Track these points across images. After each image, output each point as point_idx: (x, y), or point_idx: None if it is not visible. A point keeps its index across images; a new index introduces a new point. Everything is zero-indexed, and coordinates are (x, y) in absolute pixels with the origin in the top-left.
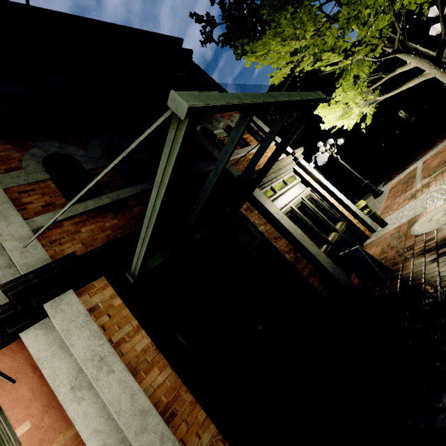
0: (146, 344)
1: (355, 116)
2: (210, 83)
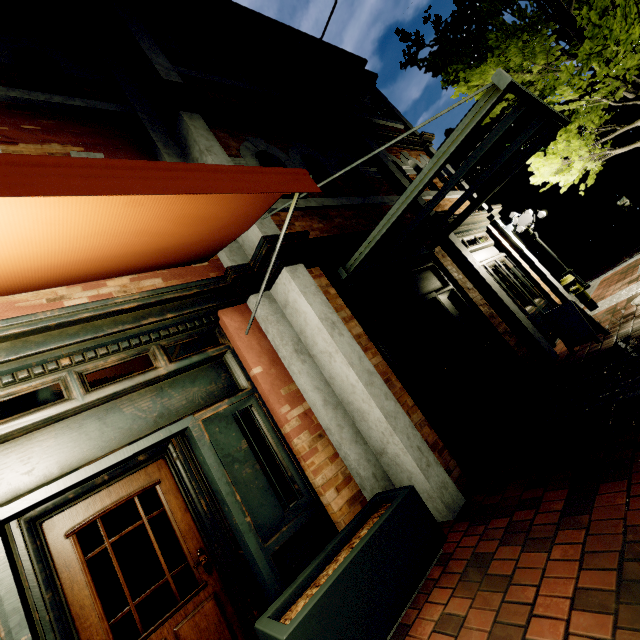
0: (360, 332)
1: (575, 171)
2: (396, 115)
